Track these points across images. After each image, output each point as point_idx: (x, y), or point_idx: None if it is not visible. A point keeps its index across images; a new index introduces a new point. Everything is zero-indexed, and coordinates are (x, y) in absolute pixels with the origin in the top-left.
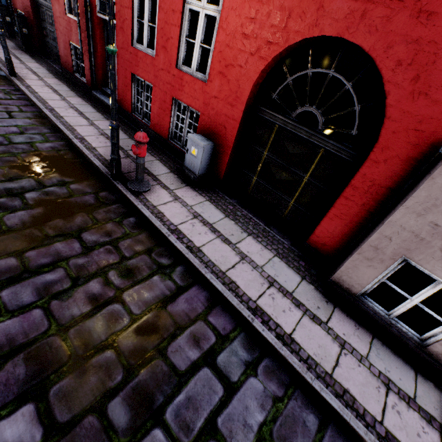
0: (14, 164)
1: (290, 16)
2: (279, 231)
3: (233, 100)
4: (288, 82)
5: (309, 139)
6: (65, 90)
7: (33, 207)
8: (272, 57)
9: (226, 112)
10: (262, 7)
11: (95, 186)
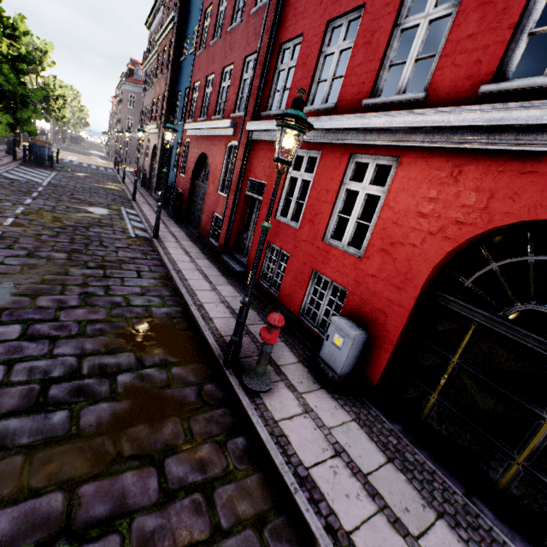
0: (122, 330)
1: (493, 197)
2: (496, 515)
3: (399, 282)
4: (491, 268)
5: (545, 353)
6: (197, 252)
7: (120, 398)
8: (465, 238)
9: (388, 295)
10: (446, 187)
11: (201, 373)
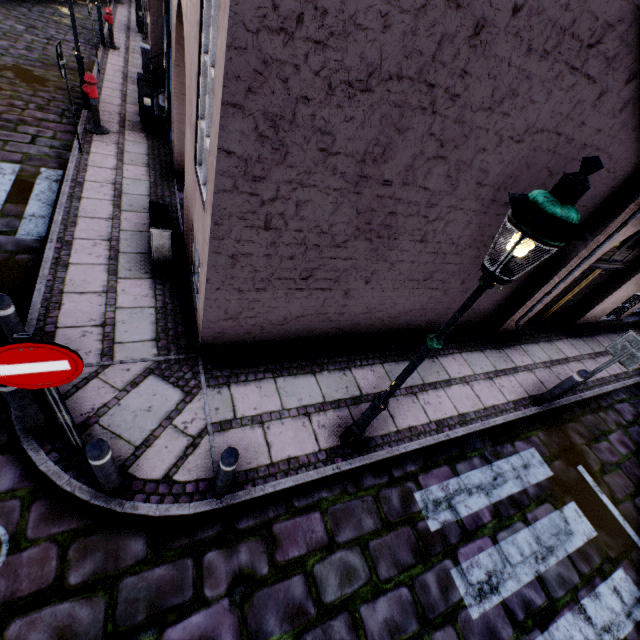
0: None
1: None
2: None
3: None
4: None
5: None
6: None
7: None
8: None
9: None
10: None
11: None
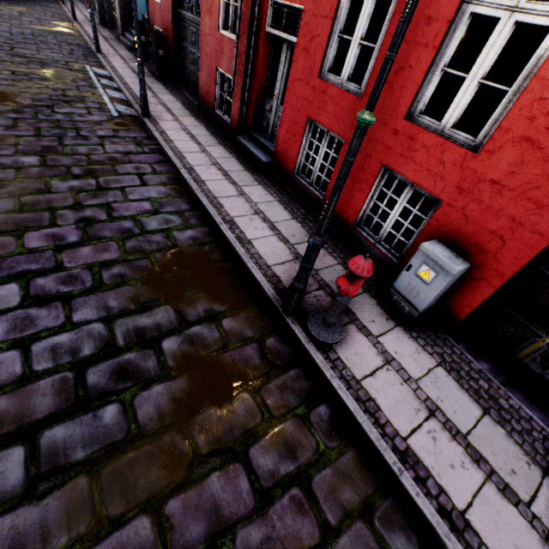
0: (146, 273)
1: None
2: None
3: (546, 195)
4: None
5: None
6: (204, 134)
7: (173, 374)
8: None
9: (515, 214)
10: None
11: (257, 323)
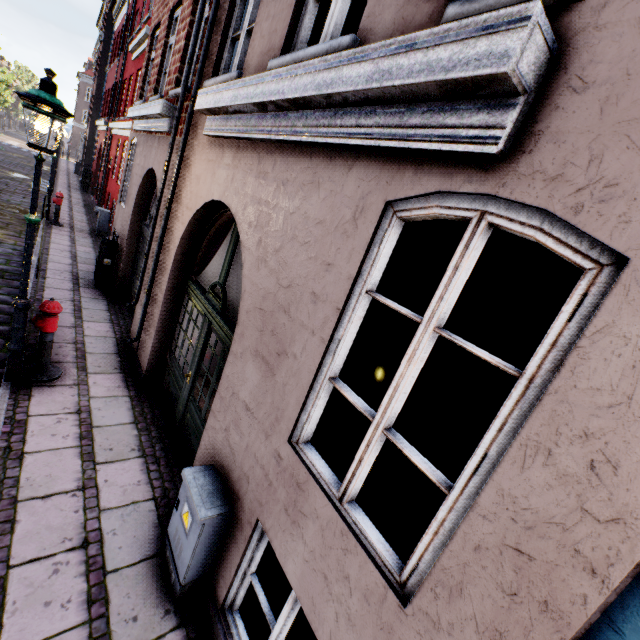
0: None
1: None
2: None
3: None
4: None
5: None
6: (80, 204)
7: None
8: None
9: None
10: None
11: None
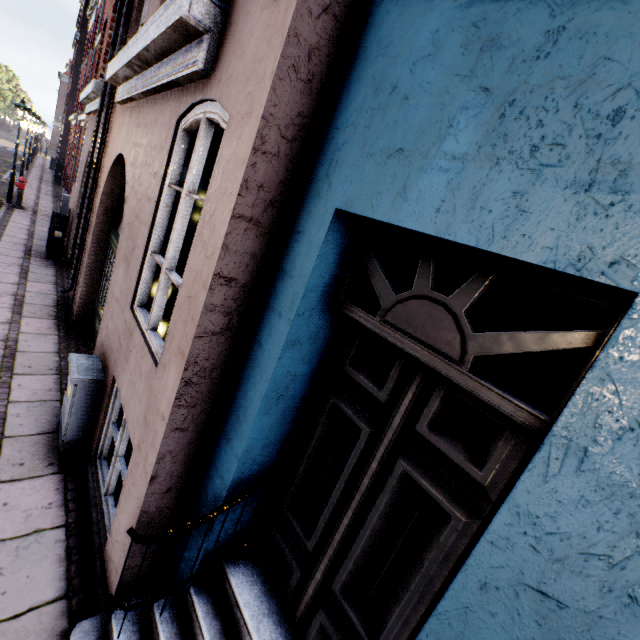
0: None
1: None
2: None
3: None
4: None
5: None
6: (49, 194)
7: None
8: None
9: None
10: None
11: None
